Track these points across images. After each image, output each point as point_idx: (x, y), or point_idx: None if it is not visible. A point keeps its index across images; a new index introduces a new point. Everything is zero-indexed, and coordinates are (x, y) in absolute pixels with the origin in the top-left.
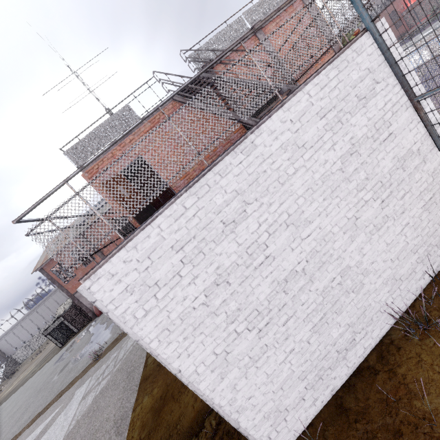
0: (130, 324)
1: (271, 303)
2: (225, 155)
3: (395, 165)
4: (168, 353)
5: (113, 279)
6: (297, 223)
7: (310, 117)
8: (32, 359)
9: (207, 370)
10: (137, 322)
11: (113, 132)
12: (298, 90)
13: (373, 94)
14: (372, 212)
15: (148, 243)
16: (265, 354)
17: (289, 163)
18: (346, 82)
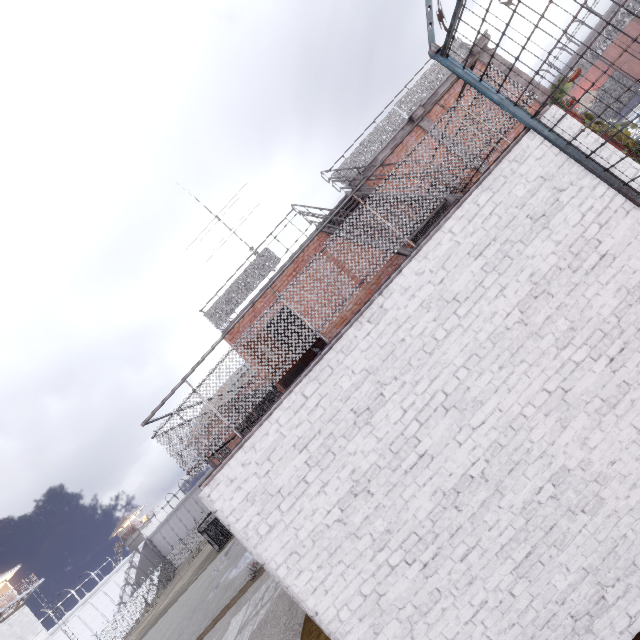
0: (254, 542)
1: (436, 524)
2: (349, 326)
3: (624, 300)
4: (300, 585)
5: (232, 485)
6: (461, 405)
7: (458, 260)
8: (189, 564)
9: (353, 618)
10: (260, 540)
11: (252, 282)
12: (436, 229)
13: (558, 207)
14: (593, 378)
15: (267, 441)
16: (437, 604)
17: (435, 324)
18: (508, 203)
